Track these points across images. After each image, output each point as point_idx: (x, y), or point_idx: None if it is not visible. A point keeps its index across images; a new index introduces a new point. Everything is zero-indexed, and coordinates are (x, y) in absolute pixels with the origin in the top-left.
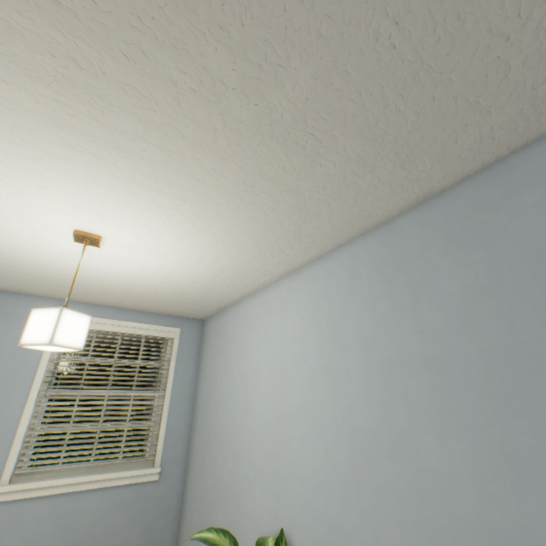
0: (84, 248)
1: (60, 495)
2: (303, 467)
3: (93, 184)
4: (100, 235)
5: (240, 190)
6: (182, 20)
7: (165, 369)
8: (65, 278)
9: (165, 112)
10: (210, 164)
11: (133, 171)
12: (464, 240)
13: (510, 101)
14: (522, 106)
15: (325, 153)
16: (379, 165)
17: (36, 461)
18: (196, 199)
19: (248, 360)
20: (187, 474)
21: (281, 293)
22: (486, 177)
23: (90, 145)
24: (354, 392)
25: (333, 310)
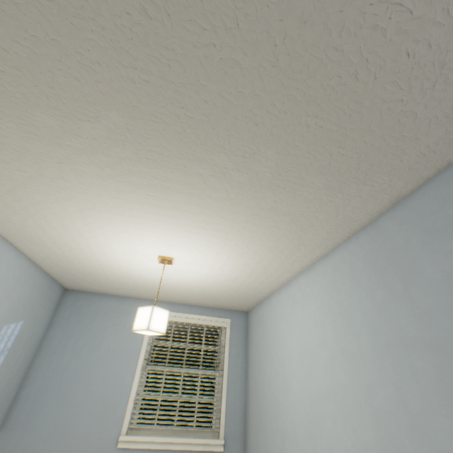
0: (163, 266)
1: (155, 450)
2: (337, 447)
3: (166, 230)
4: (172, 257)
5: (250, 219)
6: (200, 149)
7: (222, 353)
8: (154, 286)
9: (198, 188)
10: (228, 208)
11: (186, 219)
12: (437, 231)
13: (431, 128)
14: (445, 128)
15: (300, 188)
16: (344, 187)
17: (141, 420)
18: (224, 228)
19: (282, 345)
20: (246, 450)
21: (300, 287)
22: (444, 178)
23: (164, 211)
24: (369, 373)
25: (342, 299)
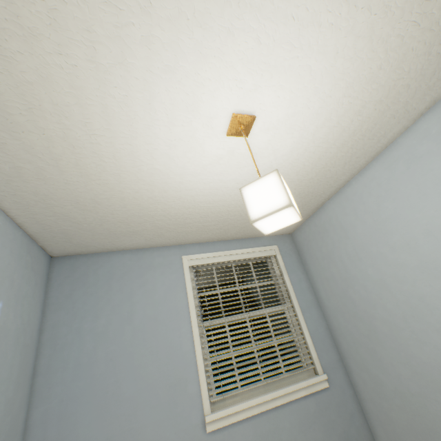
0: (242, 133)
1: (254, 416)
2: None
3: None
4: (252, 115)
5: None
6: None
7: (281, 284)
8: (193, 210)
9: None
10: None
11: None
12: None
13: None
14: None
15: None
16: None
17: (221, 388)
18: None
19: (401, 227)
20: (350, 377)
21: (426, 134)
22: None
23: None
24: None
25: None
